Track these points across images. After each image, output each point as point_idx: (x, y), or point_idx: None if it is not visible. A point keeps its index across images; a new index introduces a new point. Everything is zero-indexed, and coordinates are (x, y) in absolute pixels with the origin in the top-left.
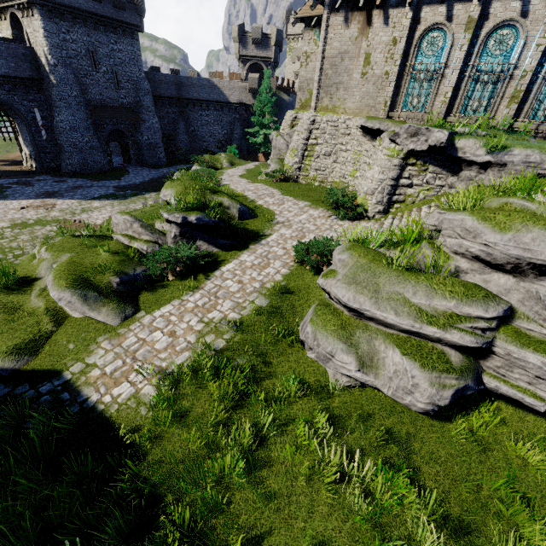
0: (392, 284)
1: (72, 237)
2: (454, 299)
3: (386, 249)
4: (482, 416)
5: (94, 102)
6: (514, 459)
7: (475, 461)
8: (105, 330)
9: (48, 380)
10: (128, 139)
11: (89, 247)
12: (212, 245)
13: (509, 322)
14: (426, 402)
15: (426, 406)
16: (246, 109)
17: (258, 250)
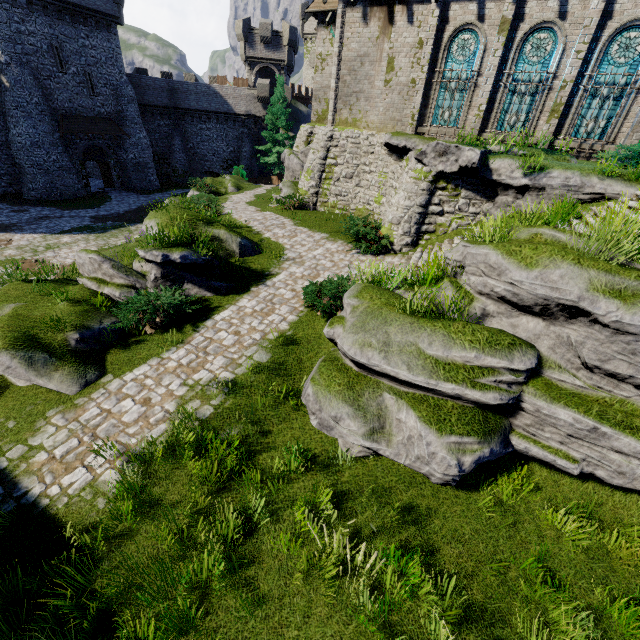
0: (405, 333)
1: (23, 282)
2: (474, 349)
3: (404, 290)
4: (513, 482)
5: (62, 111)
6: (546, 530)
7: (504, 536)
8: (58, 401)
9: None
10: (109, 158)
11: (43, 295)
12: (203, 288)
13: (539, 372)
14: (445, 472)
15: (445, 477)
16: (255, 122)
17: (262, 293)
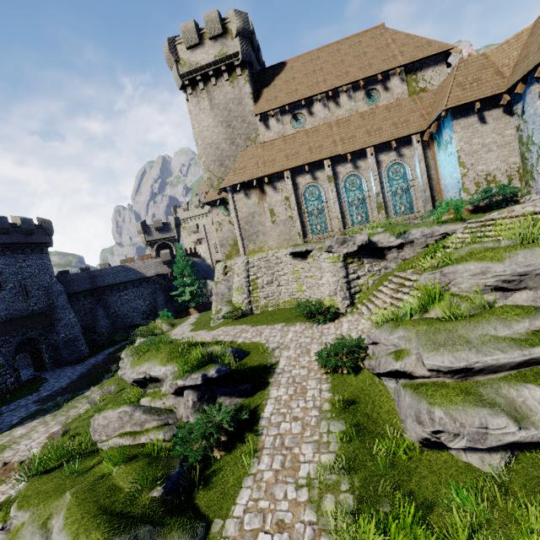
0: (472, 330)
1: (43, 474)
2: (525, 319)
3: (419, 315)
4: None
5: None
6: None
7: None
8: None
9: None
10: (40, 344)
11: (80, 474)
12: (233, 396)
13: None
14: None
15: None
16: (164, 278)
17: (281, 380)
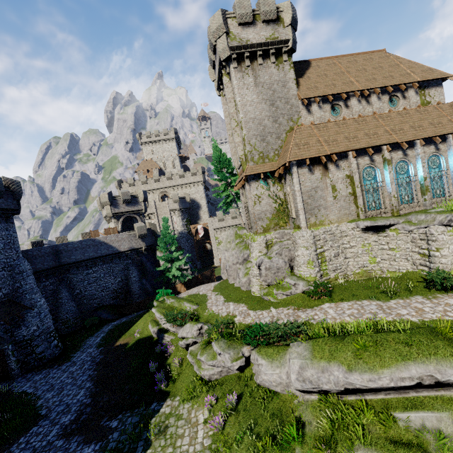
0: None
1: None
2: None
3: None
4: None
5: None
6: None
7: None
8: None
9: None
10: (4, 344)
11: None
12: None
13: None
14: None
15: None
16: (137, 252)
17: None
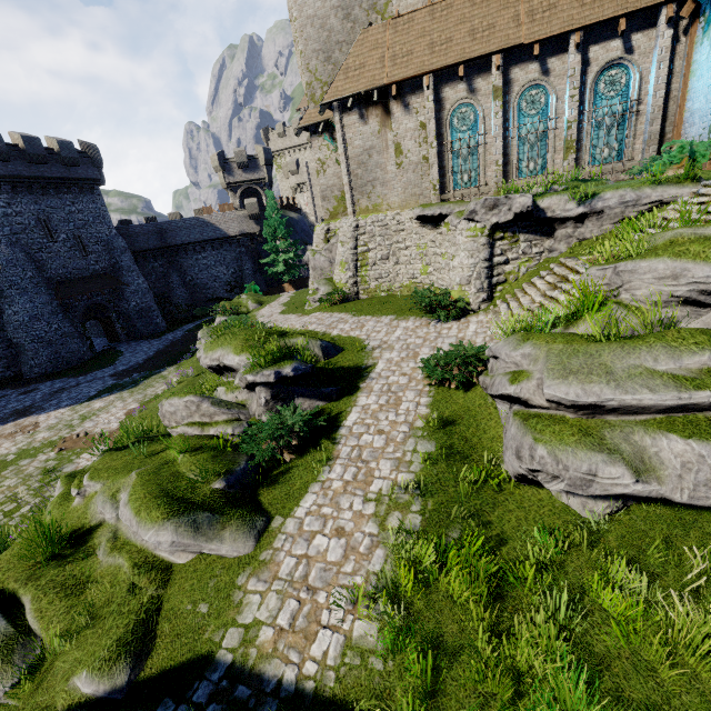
0: (622, 358)
1: (114, 451)
2: (706, 351)
3: (564, 327)
4: None
5: (57, 279)
6: None
7: None
8: (240, 564)
9: (198, 679)
10: (110, 312)
11: (148, 457)
12: (314, 399)
13: None
14: None
15: None
16: (251, 239)
17: (374, 386)
